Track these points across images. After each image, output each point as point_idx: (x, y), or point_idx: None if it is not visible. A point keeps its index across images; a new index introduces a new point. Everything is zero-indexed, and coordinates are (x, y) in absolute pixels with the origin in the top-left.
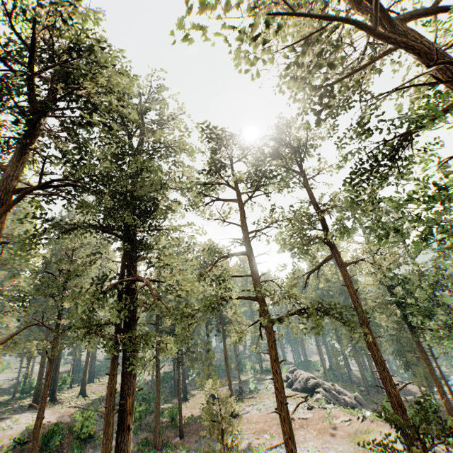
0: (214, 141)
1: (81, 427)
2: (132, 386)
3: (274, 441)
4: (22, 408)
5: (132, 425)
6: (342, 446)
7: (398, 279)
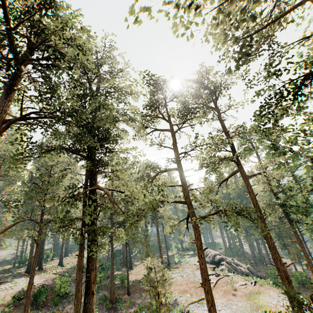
0: (153, 85)
1: (60, 288)
2: (94, 263)
3: (193, 298)
4: (19, 274)
5: (95, 291)
6: (241, 303)
7: (282, 188)
